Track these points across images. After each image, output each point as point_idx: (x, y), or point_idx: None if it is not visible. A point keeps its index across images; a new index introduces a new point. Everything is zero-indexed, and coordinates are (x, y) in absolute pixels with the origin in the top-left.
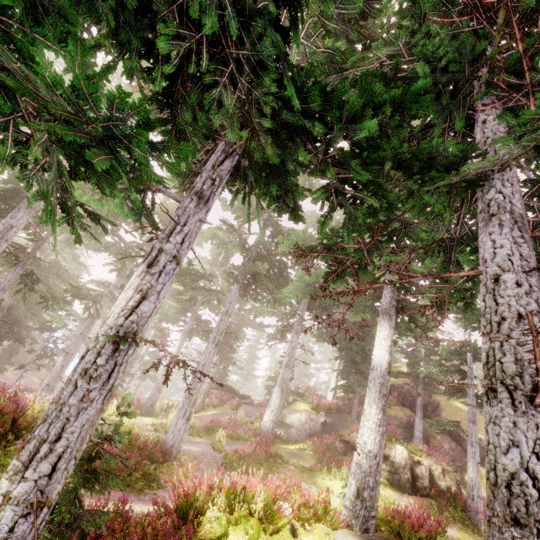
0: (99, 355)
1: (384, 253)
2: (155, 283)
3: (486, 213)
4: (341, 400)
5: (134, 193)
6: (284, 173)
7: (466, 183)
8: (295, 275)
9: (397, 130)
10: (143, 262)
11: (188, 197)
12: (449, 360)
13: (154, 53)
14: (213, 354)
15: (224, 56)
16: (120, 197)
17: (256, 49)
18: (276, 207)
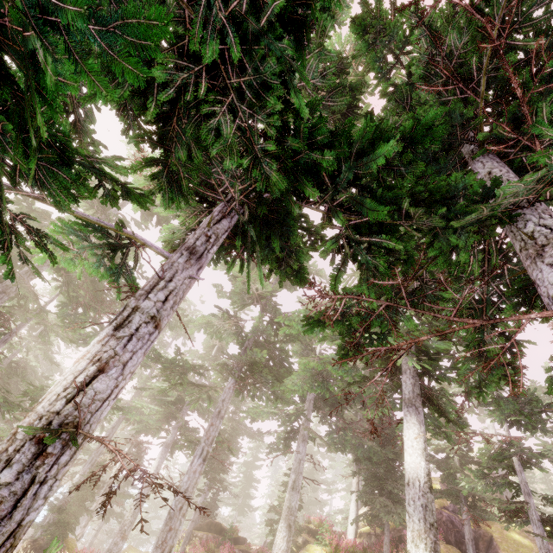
0: (7, 465)
1: (407, 317)
2: (121, 351)
3: (532, 248)
4: (366, 538)
5: (49, 61)
6: (286, 232)
7: (496, 219)
8: (299, 362)
9: (411, 166)
10: (109, 324)
11: (178, 252)
12: (494, 468)
13: (150, 86)
14: (200, 474)
15: (225, 87)
16: (40, 116)
17: (258, 72)
18: (278, 270)
